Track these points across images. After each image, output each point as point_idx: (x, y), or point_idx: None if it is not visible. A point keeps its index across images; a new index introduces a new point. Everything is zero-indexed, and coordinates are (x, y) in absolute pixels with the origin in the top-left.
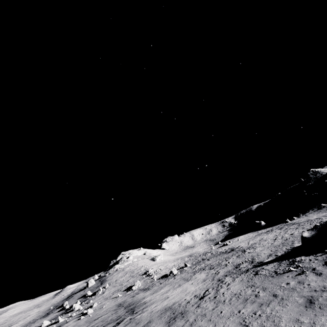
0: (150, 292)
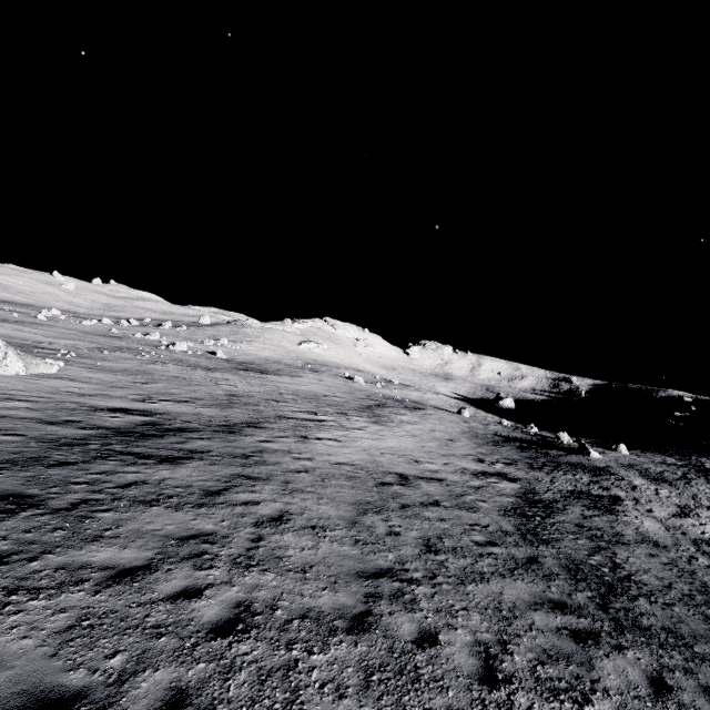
0: (56, 331)
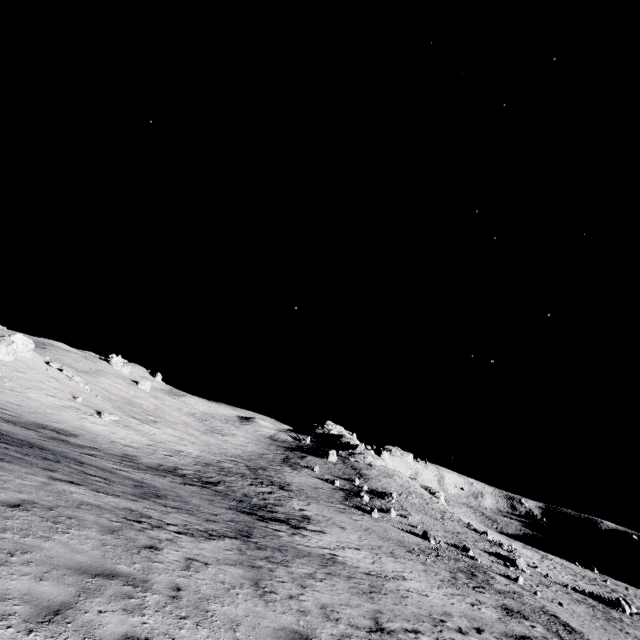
0: None
